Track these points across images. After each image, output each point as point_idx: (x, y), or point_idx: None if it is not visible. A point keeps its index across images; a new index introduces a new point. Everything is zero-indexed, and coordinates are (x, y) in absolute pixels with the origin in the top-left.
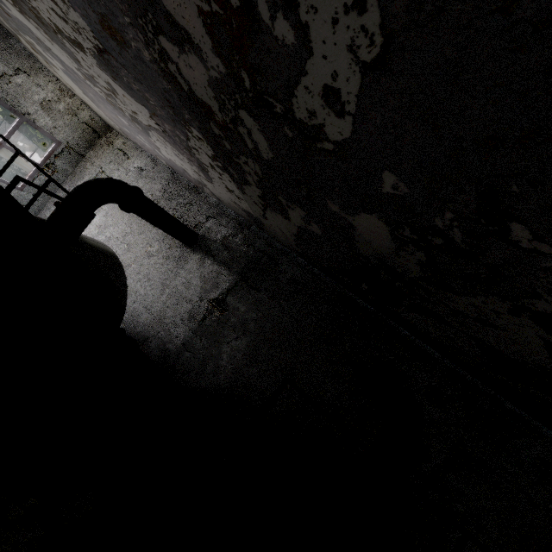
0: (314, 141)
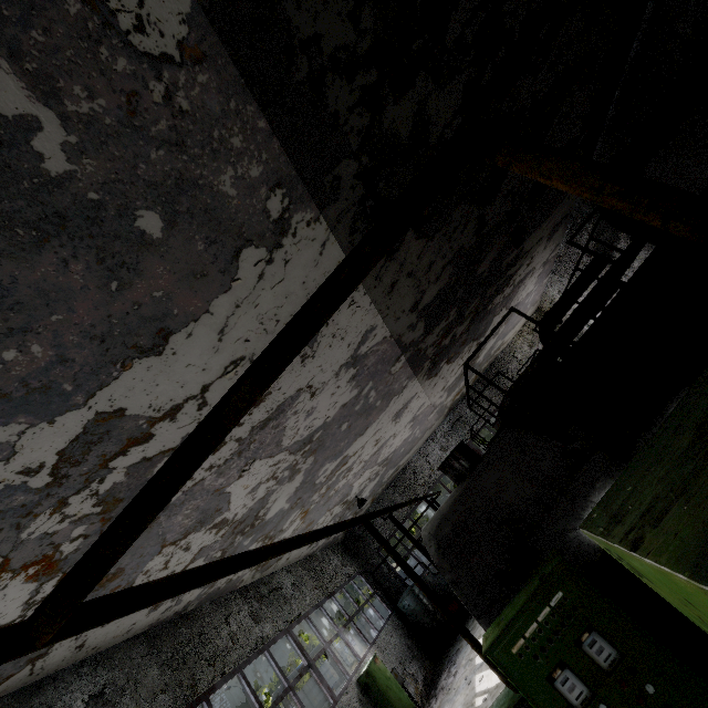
0: (461, 307)
